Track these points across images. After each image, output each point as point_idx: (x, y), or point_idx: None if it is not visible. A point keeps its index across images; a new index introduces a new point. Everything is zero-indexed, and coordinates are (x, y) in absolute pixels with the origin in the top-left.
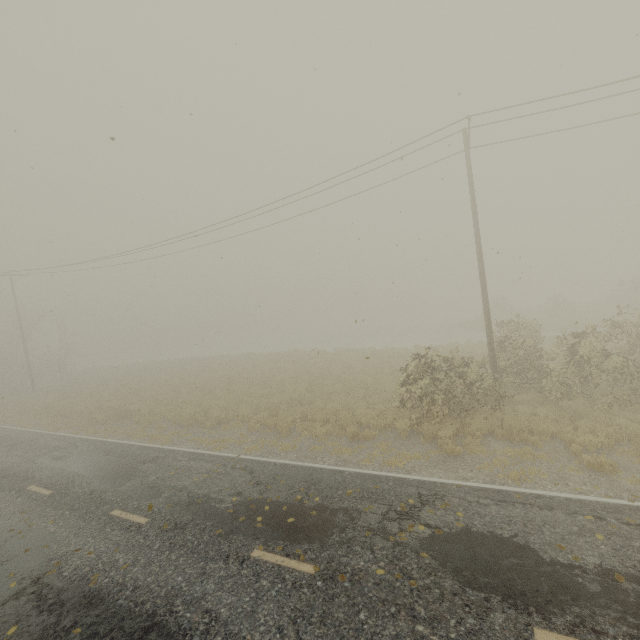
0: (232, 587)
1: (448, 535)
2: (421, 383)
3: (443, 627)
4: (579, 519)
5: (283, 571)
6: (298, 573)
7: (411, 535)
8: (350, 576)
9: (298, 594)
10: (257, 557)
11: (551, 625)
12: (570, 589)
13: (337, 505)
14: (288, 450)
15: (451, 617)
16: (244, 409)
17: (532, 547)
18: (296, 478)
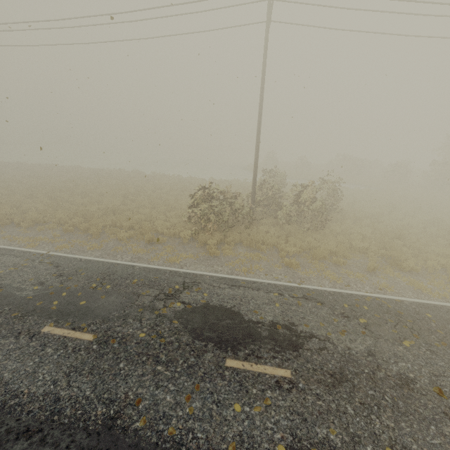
0: (19, 356)
1: (194, 308)
2: (202, 207)
3: (174, 365)
4: (271, 295)
5: (67, 340)
6: (79, 341)
7: (170, 309)
8: (120, 340)
9: (76, 356)
10: (47, 332)
11: (236, 356)
12: (253, 335)
13: (123, 291)
14: (95, 249)
15: (181, 359)
16: (60, 214)
17: (241, 313)
18: (95, 271)
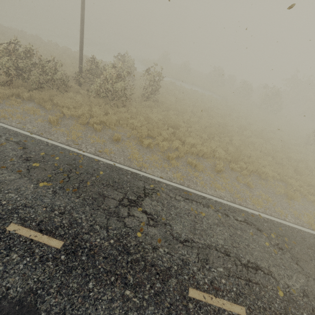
0: None
1: None
2: None
3: None
4: None
5: None
6: None
7: None
8: None
9: None
10: None
11: None
12: None
13: None
14: None
15: None
16: None
17: None
18: None
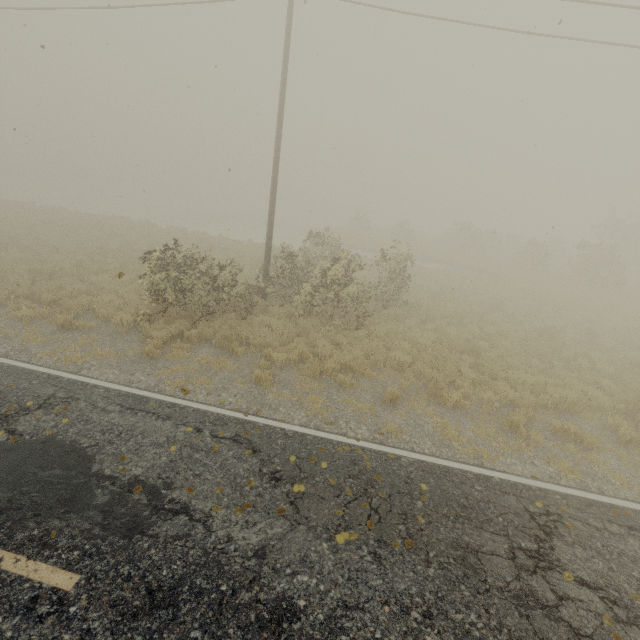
0: None
1: (21, 443)
2: (152, 278)
3: None
4: (179, 430)
5: None
6: None
7: None
8: None
9: None
10: None
11: (6, 541)
12: (76, 501)
13: None
14: None
15: None
16: None
17: (95, 458)
18: None
